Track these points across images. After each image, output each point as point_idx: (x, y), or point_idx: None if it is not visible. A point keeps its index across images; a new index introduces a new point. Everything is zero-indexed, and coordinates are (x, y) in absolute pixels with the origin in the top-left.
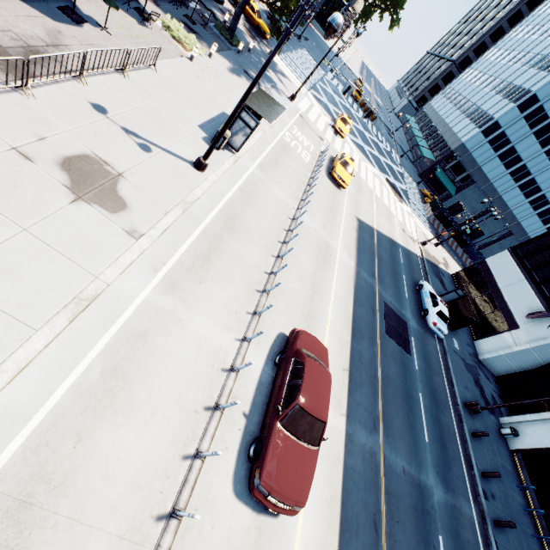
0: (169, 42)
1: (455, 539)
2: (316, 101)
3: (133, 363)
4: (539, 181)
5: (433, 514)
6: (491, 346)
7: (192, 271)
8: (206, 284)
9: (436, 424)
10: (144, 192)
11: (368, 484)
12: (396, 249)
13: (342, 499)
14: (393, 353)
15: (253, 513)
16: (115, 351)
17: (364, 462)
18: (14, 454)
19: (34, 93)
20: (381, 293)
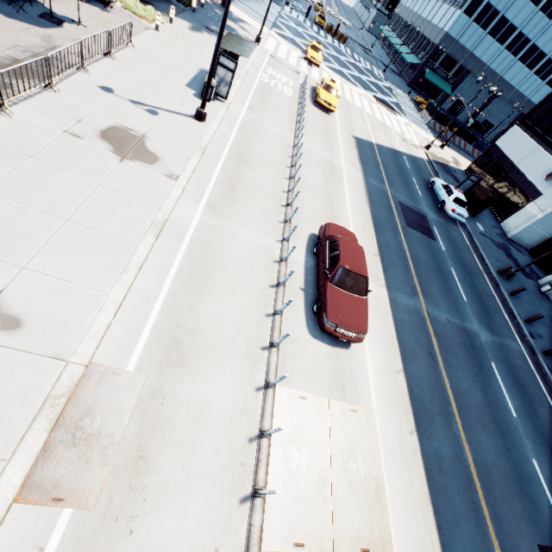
0: (133, 20)
1: (506, 364)
2: (281, 38)
3: (208, 262)
4: (541, 46)
5: (482, 349)
6: (517, 222)
7: (225, 198)
8: (239, 205)
9: (473, 289)
10: (167, 146)
11: (417, 330)
12: (400, 157)
13: (398, 339)
14: (417, 240)
15: (329, 347)
16: (193, 255)
17: (411, 316)
18: (157, 316)
19: (58, 88)
20: (393, 195)
